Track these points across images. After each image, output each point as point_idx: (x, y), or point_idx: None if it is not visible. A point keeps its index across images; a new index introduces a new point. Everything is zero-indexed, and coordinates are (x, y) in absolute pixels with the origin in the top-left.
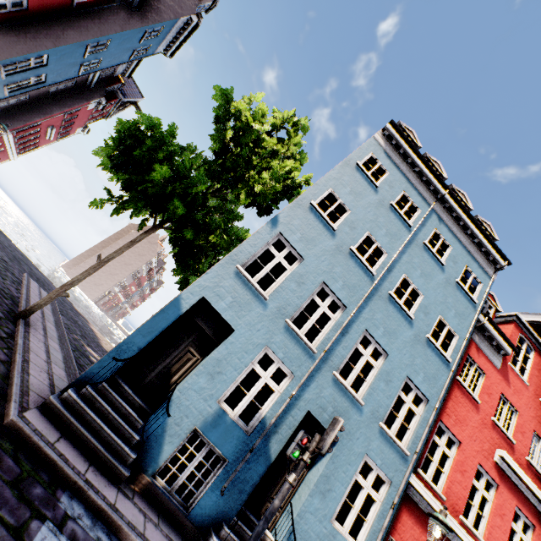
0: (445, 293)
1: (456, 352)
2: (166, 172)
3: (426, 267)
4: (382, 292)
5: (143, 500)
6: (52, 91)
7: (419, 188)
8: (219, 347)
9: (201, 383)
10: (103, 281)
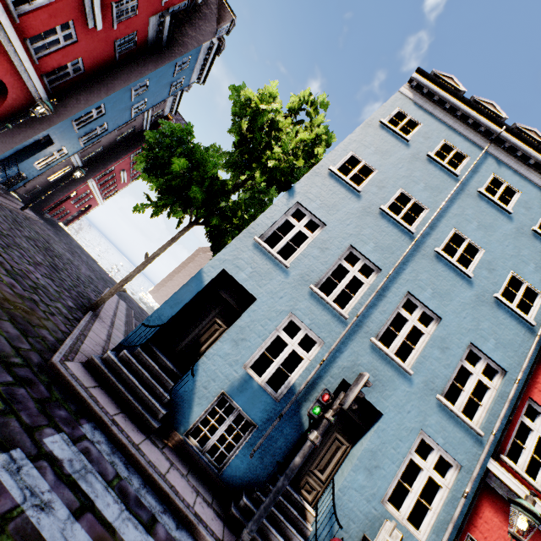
0: (517, 245)
1: None
2: (184, 164)
3: (485, 218)
4: (426, 250)
5: (174, 453)
6: (119, 140)
7: (465, 132)
8: (241, 315)
9: (226, 349)
10: None
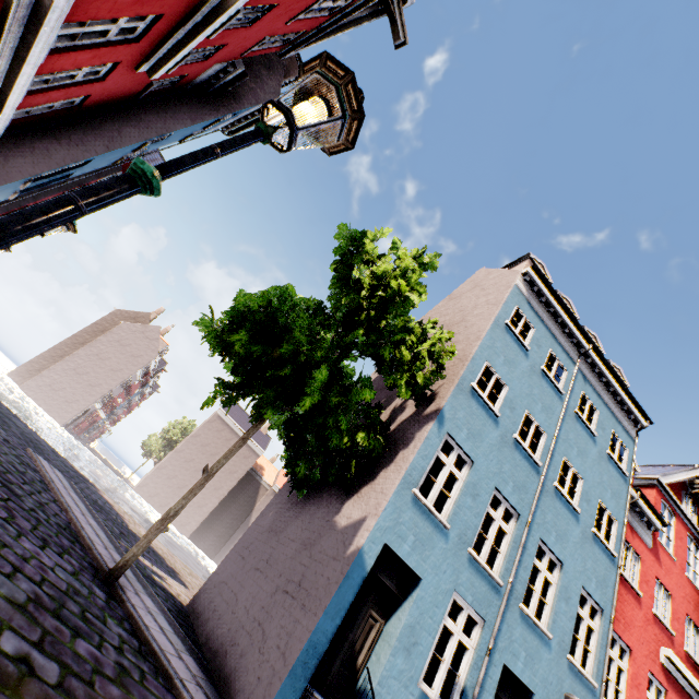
0: (600, 470)
1: (618, 541)
2: (325, 375)
3: (581, 442)
4: (548, 485)
5: None
6: None
7: (563, 342)
8: (410, 609)
9: (399, 664)
10: (78, 395)
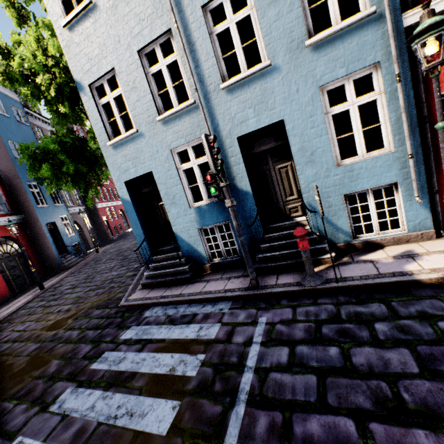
0: None
1: None
2: (47, 166)
3: None
4: None
5: (212, 274)
6: None
7: None
8: (158, 189)
9: (175, 212)
10: None
